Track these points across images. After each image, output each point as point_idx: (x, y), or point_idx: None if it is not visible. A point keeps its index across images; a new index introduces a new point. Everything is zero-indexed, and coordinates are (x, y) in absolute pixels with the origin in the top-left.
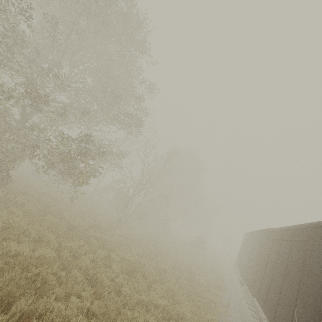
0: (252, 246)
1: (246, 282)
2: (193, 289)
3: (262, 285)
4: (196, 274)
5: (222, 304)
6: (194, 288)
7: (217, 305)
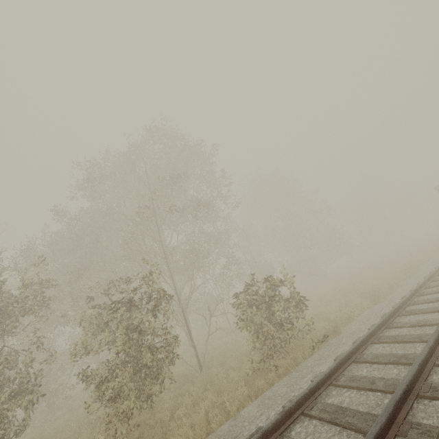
0: None
1: None
2: None
3: None
4: None
5: None
6: None
7: None
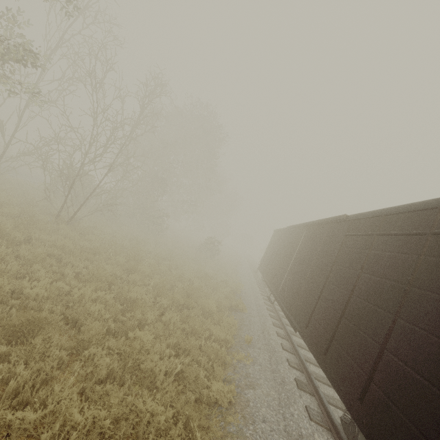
0: (289, 247)
1: (278, 299)
2: (191, 326)
3: (315, 313)
4: (201, 293)
5: (240, 340)
6: (193, 326)
7: (232, 343)
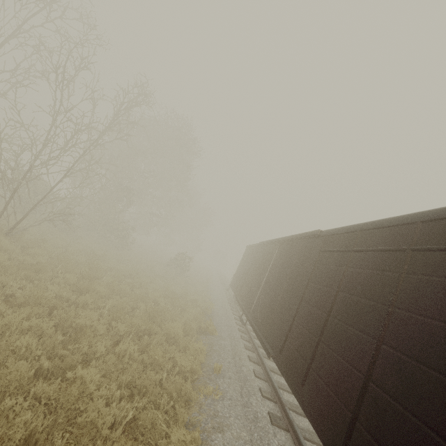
0: (262, 263)
1: (250, 320)
2: (151, 357)
3: (290, 336)
4: (167, 315)
5: (208, 369)
6: (153, 356)
7: (199, 373)
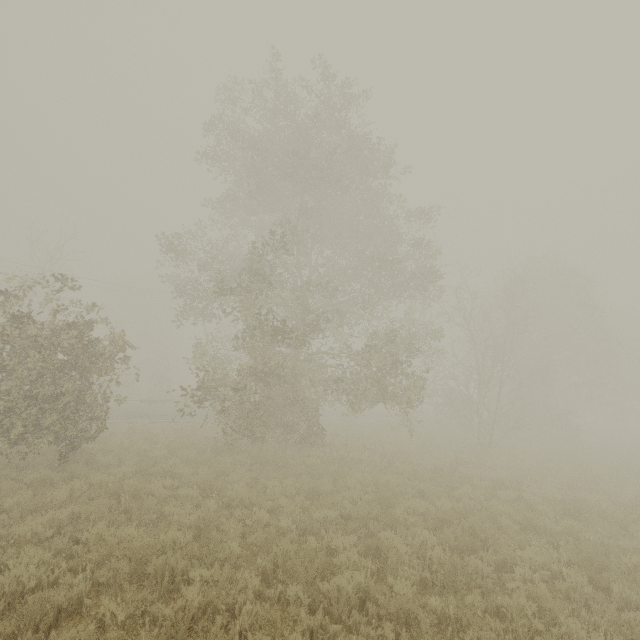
0: None
1: None
2: None
3: None
4: None
5: None
6: None
7: None
